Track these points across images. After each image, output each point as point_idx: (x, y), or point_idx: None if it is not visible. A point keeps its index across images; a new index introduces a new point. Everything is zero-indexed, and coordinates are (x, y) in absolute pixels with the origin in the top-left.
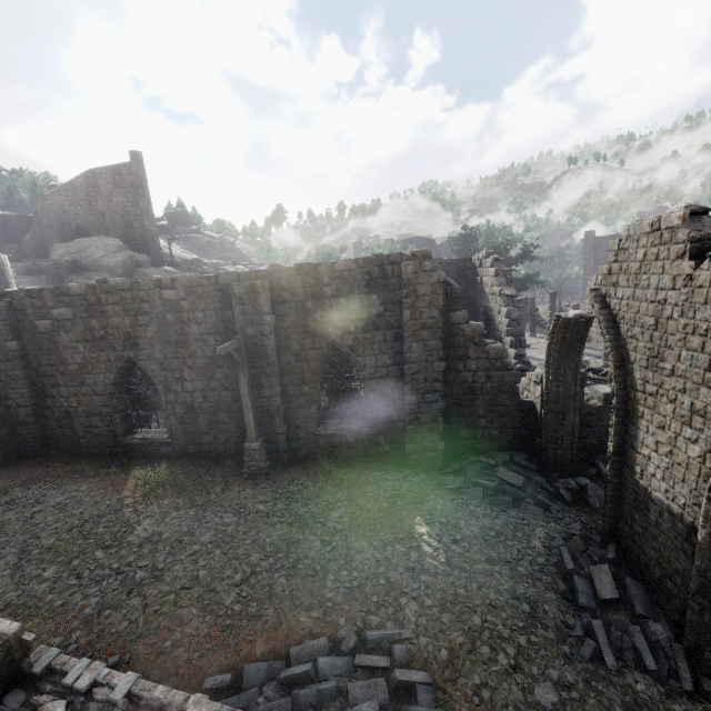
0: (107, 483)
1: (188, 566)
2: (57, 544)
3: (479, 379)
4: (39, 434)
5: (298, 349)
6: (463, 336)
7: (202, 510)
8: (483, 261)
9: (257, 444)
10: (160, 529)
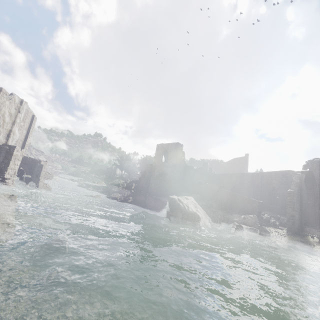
0: None
1: None
2: None
3: None
4: None
5: (265, 187)
6: None
7: None
8: None
9: None
10: None
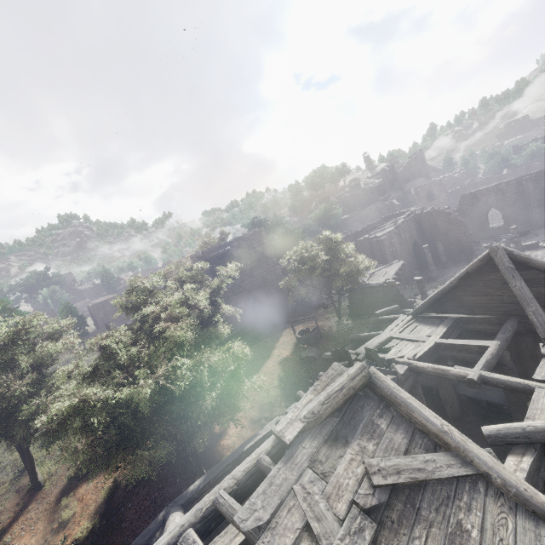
0: None
1: None
2: None
3: None
4: None
5: None
6: None
7: None
8: None
9: None
10: None
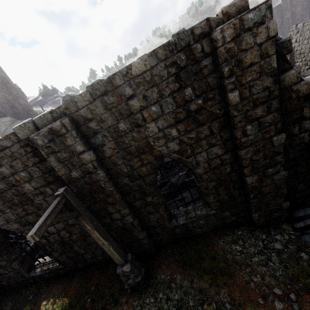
0: None
1: None
2: None
3: None
4: None
5: (128, 171)
6: (297, 97)
7: None
8: None
9: (127, 267)
10: None
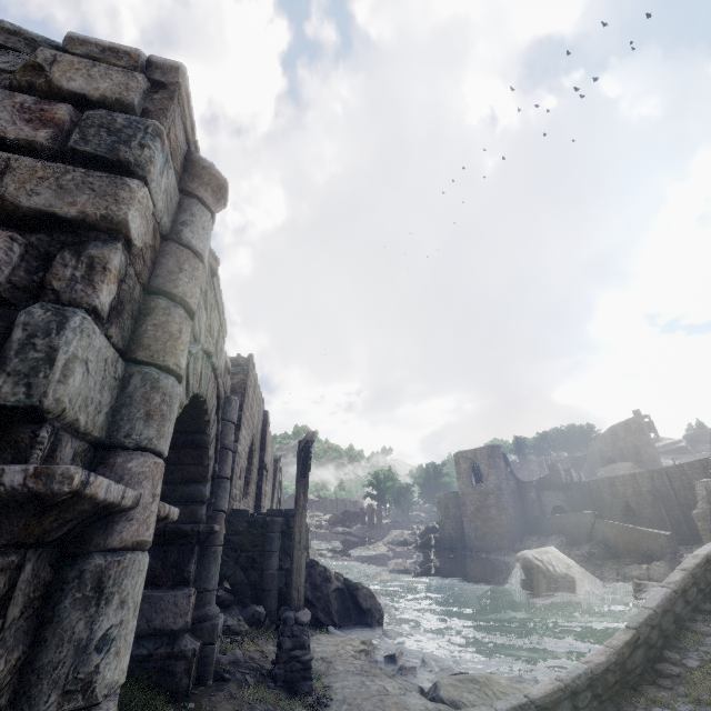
0: None
1: None
2: None
3: None
4: None
5: (684, 495)
6: None
7: None
8: None
9: (671, 530)
10: None
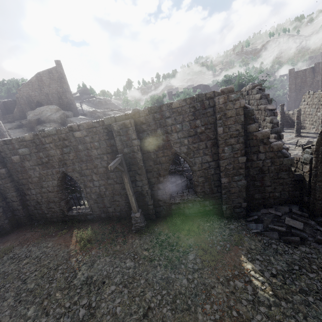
0: (61, 241)
1: (109, 303)
2: (35, 288)
3: (266, 164)
4: (26, 214)
5: (154, 157)
6: (256, 139)
7: (113, 258)
8: (250, 91)
9: (138, 214)
10: (91, 273)
